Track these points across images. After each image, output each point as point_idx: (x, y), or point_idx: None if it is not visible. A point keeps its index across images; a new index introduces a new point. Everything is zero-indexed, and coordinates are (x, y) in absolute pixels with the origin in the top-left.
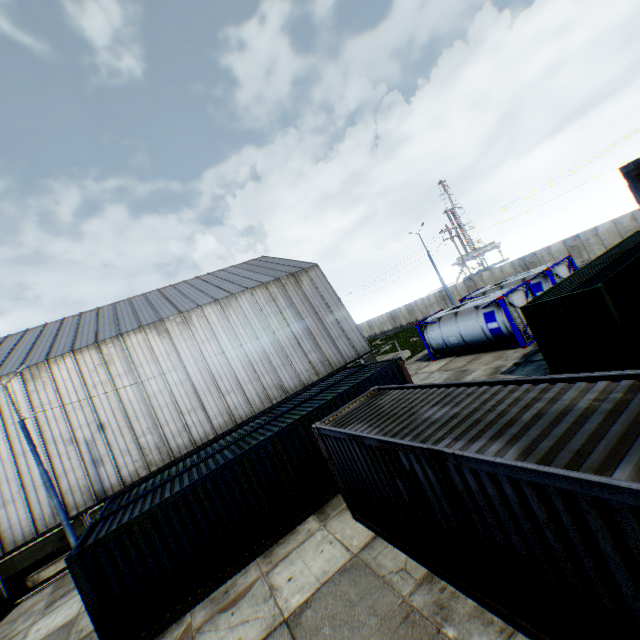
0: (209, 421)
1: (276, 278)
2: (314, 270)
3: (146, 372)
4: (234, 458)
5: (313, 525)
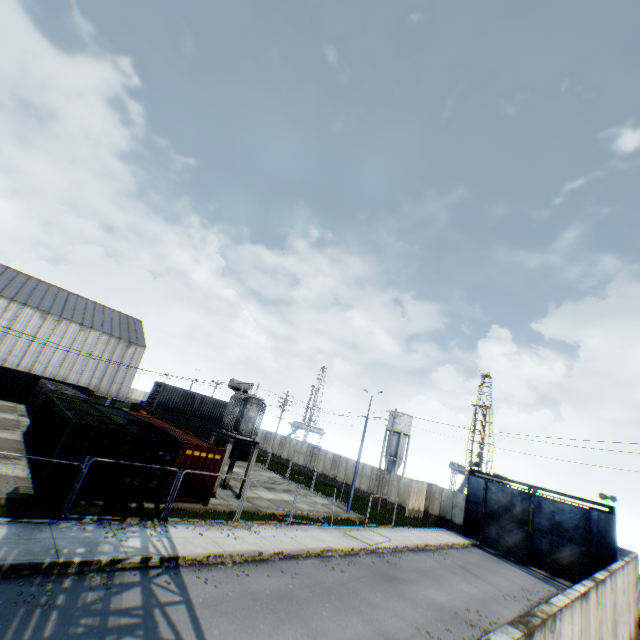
0: (19, 366)
1: (121, 337)
2: (142, 348)
3: (18, 326)
4: (16, 372)
5: (15, 403)
